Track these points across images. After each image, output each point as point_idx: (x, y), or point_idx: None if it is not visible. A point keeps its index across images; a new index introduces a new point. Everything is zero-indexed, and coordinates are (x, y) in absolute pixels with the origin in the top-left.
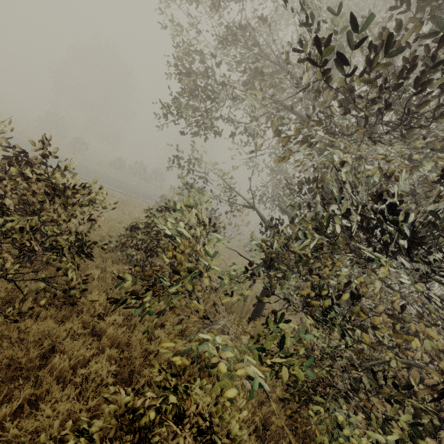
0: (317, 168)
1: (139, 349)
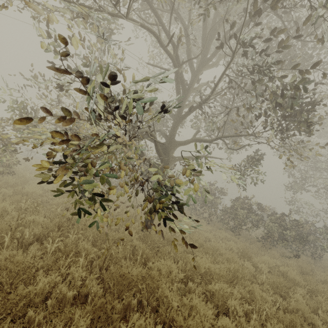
0: None
1: None
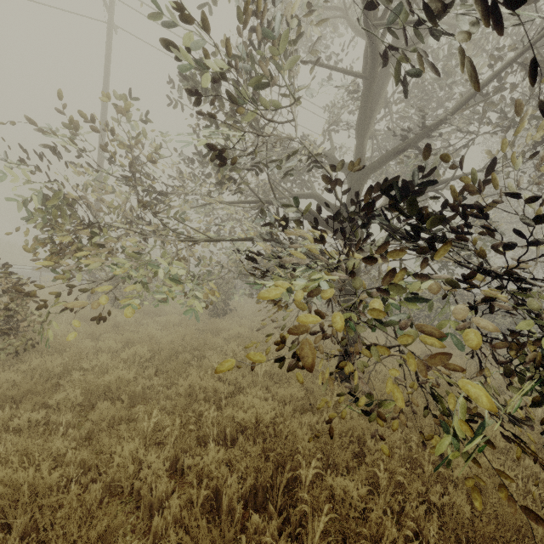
0: None
1: None
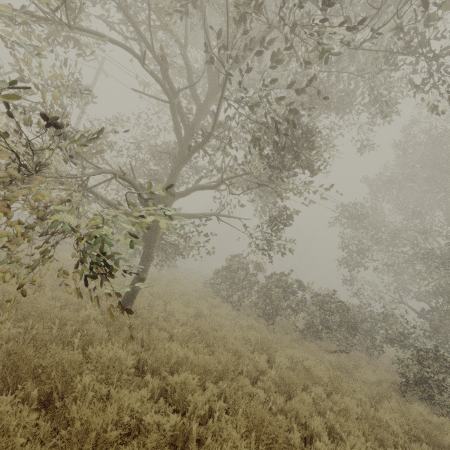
0: (439, 282)
1: (390, 369)
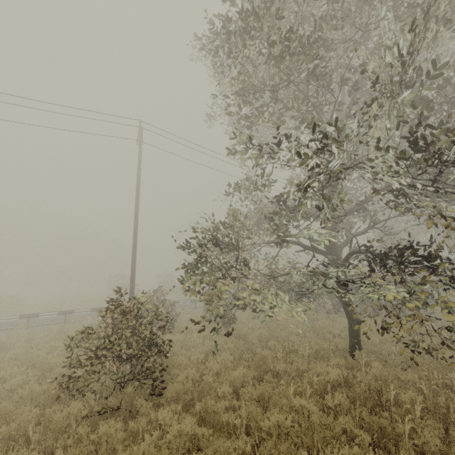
0: None
1: None
